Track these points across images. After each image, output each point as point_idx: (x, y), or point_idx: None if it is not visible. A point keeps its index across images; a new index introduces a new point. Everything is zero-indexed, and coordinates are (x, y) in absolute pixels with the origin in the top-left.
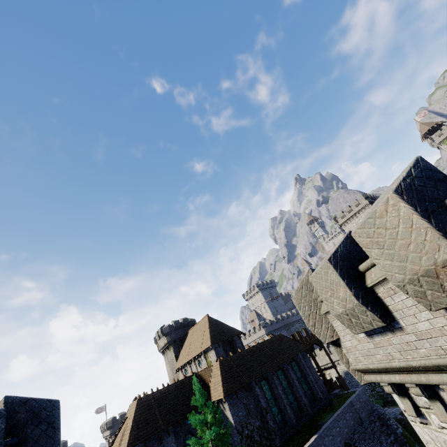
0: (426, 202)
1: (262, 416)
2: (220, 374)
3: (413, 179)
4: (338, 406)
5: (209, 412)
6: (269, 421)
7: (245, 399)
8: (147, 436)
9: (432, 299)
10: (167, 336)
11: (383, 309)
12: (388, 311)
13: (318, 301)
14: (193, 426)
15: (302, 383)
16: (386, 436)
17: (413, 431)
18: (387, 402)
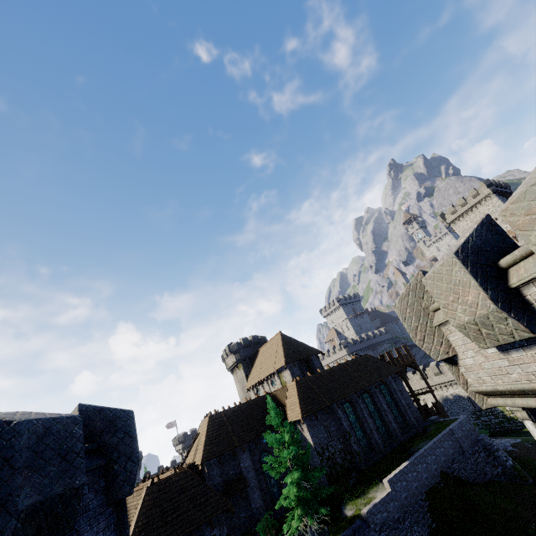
0: None
1: (344, 439)
2: (297, 394)
3: None
4: (435, 434)
5: (286, 432)
6: (353, 445)
7: (326, 422)
8: (222, 452)
9: None
10: (236, 355)
11: (533, 316)
12: None
13: (430, 310)
14: (269, 445)
15: (392, 407)
16: (492, 467)
17: (527, 465)
18: (495, 433)
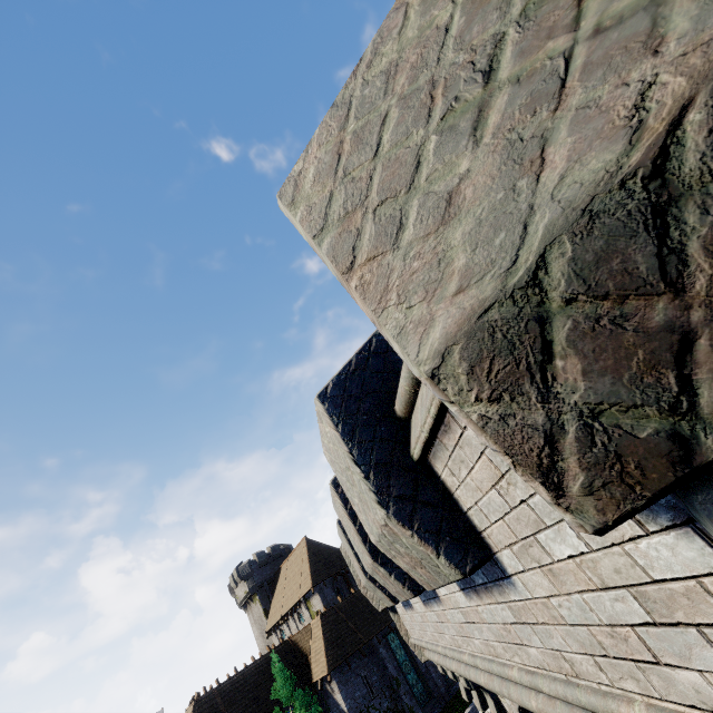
0: None
1: (392, 691)
2: (322, 635)
3: None
4: None
5: (298, 705)
6: (404, 697)
7: (364, 670)
8: None
9: (393, 592)
10: (248, 581)
11: None
12: None
13: None
14: None
15: None
16: None
17: None
18: None
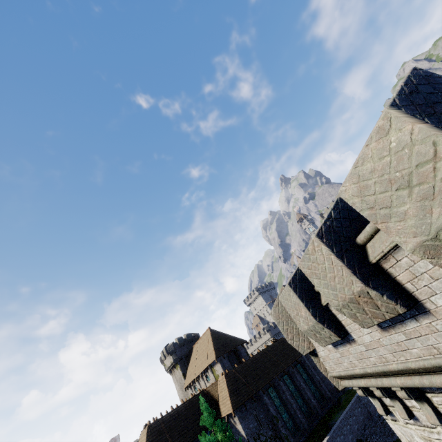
0: (341, 242)
1: (273, 425)
2: (227, 387)
3: (332, 221)
4: (346, 403)
5: (218, 430)
6: (281, 429)
7: (254, 410)
8: None
9: (362, 320)
10: (173, 355)
11: (338, 324)
12: (342, 325)
13: None
14: None
15: (309, 384)
16: None
17: None
18: None
